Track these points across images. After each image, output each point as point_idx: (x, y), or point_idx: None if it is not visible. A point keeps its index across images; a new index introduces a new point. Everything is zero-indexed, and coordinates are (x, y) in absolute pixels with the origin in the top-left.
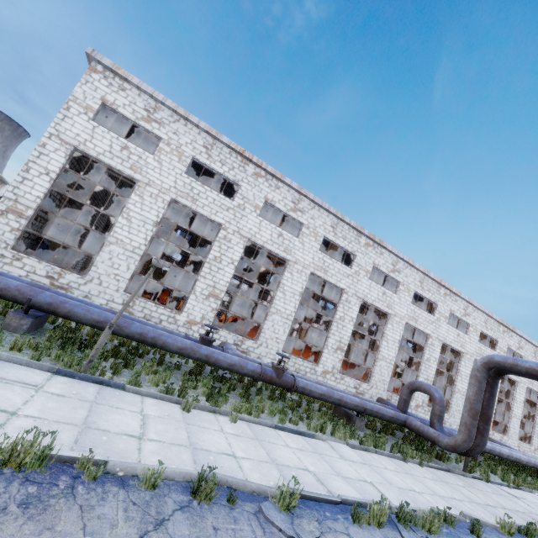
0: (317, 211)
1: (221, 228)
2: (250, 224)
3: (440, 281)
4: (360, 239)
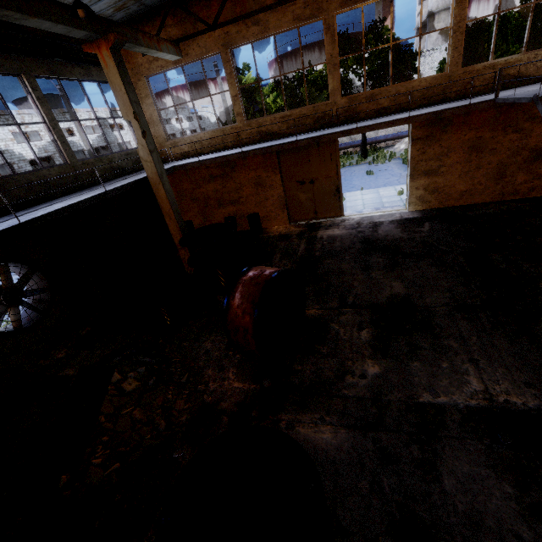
0: (36, 117)
1: (12, 164)
2: (20, 152)
3: (115, 109)
4: (66, 116)
